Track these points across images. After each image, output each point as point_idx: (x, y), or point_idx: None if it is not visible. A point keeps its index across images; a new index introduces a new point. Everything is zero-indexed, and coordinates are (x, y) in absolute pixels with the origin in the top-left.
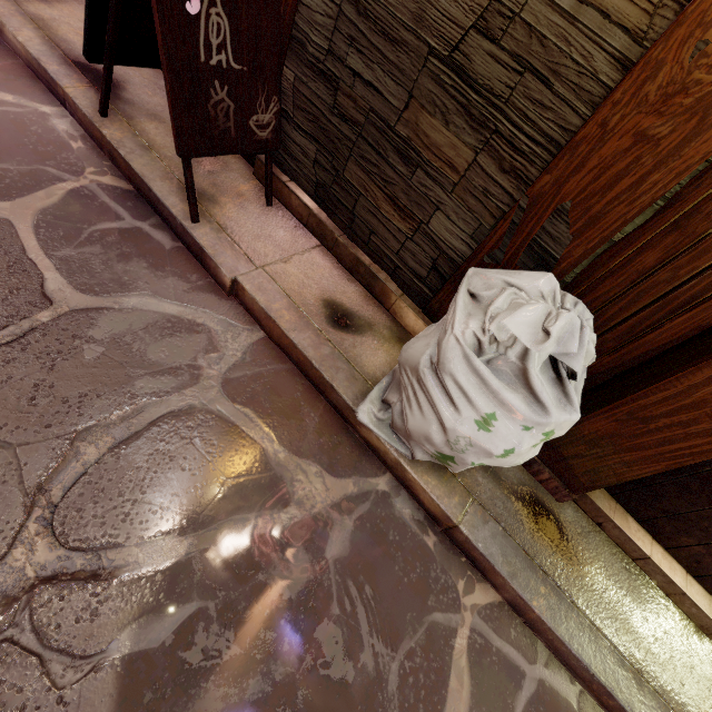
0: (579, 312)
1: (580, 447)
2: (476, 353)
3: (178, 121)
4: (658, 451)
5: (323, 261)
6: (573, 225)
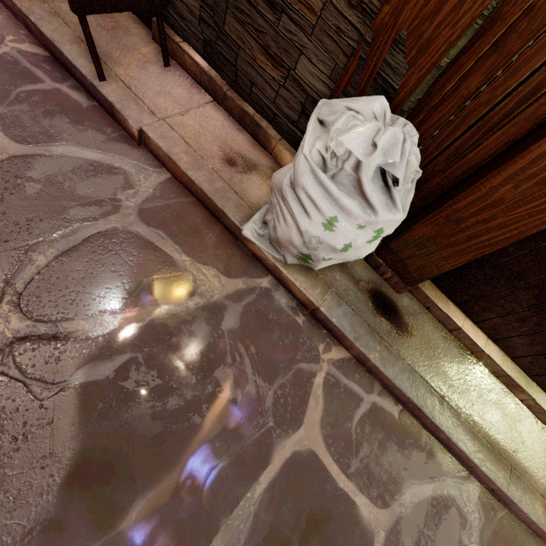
0: (406, 131)
1: (412, 250)
2: (323, 169)
3: None
4: (466, 245)
5: (215, 114)
6: (408, 54)
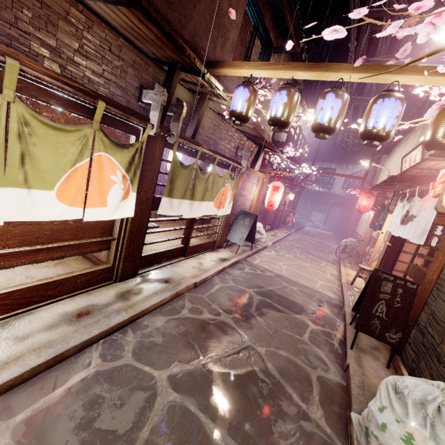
0: None
1: None
2: (395, 389)
3: (358, 320)
4: None
5: None
6: None
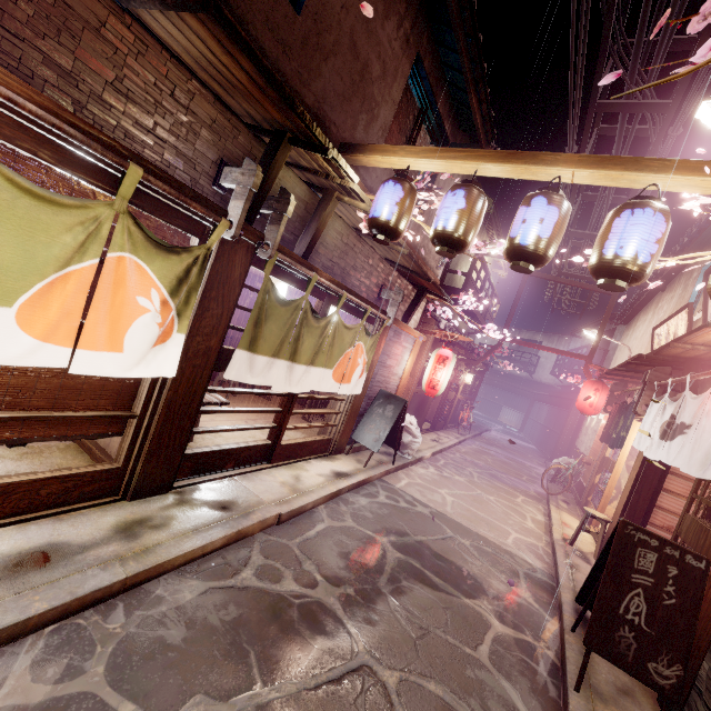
0: None
1: None
2: None
3: (591, 627)
4: None
5: None
6: None
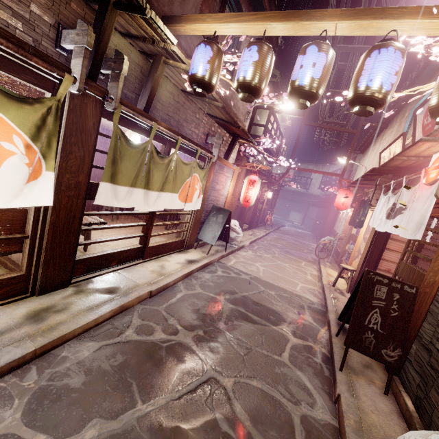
0: None
1: None
2: None
3: (348, 334)
4: None
5: (401, 434)
6: None
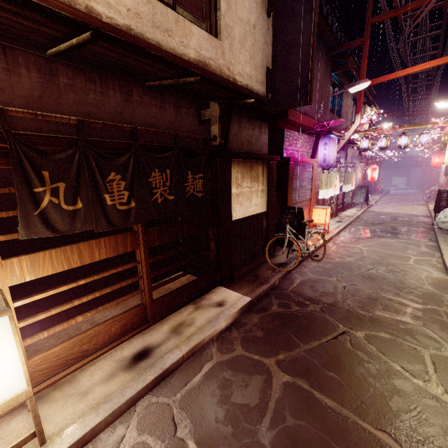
0: None
1: None
2: (443, 213)
3: (435, 210)
4: None
5: None
6: None
